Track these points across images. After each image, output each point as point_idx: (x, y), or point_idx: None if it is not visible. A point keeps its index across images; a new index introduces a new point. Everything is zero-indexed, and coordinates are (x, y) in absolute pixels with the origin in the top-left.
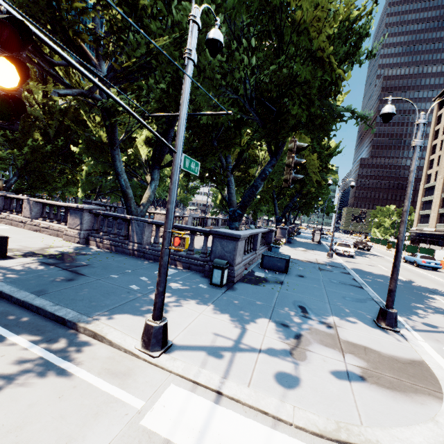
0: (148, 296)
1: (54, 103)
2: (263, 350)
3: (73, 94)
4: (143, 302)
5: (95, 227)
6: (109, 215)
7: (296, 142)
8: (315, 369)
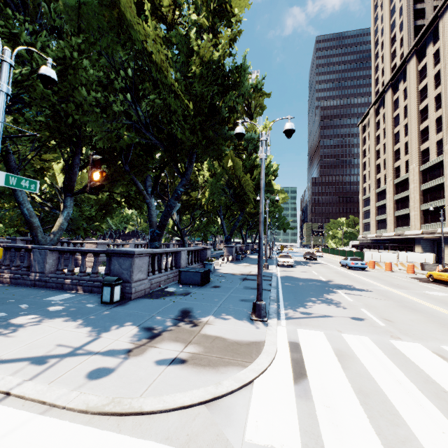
0: (11, 321)
1: None
2: (101, 352)
3: None
4: None
5: None
6: (10, 246)
7: (91, 156)
8: (141, 360)
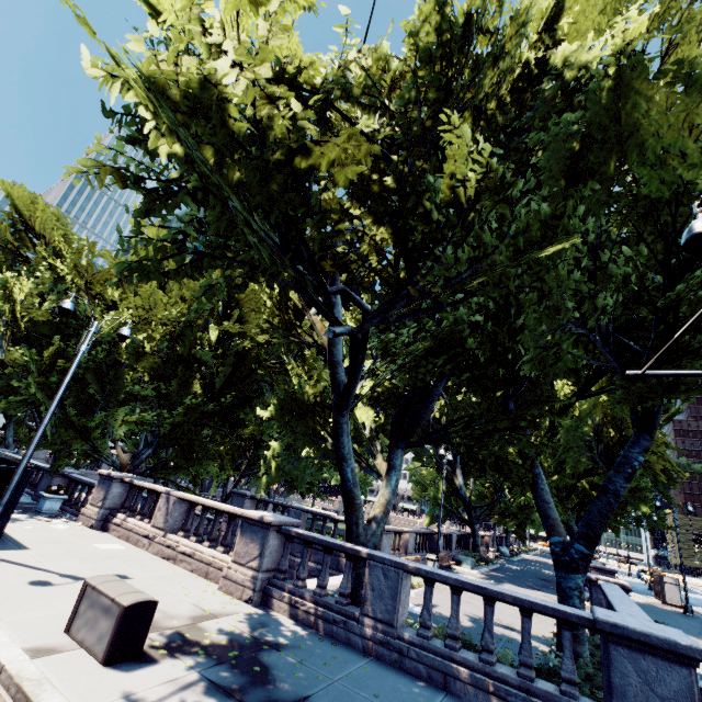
0: None
1: (228, 344)
2: None
3: (345, 332)
4: None
5: (283, 565)
6: (320, 542)
7: None
8: None
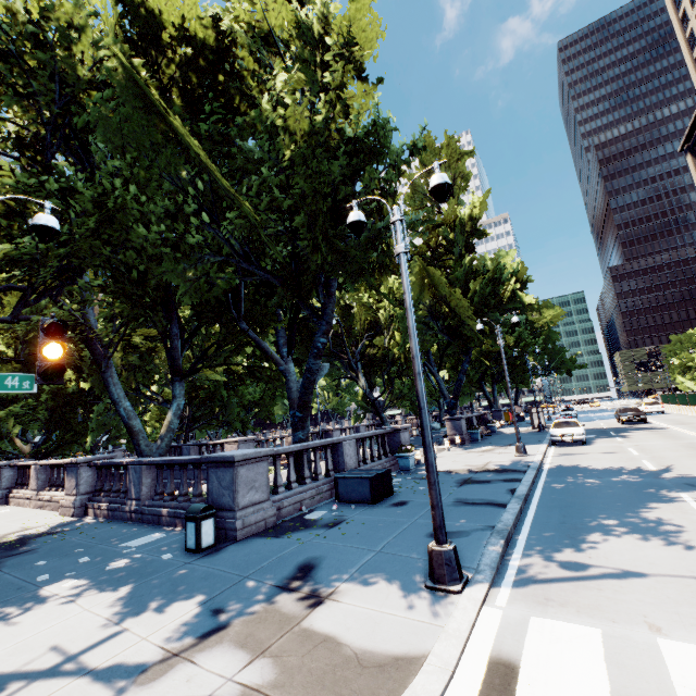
0: (41, 590)
1: None
2: (97, 670)
3: None
4: (15, 603)
5: (97, 487)
6: (107, 464)
7: (41, 322)
8: None
